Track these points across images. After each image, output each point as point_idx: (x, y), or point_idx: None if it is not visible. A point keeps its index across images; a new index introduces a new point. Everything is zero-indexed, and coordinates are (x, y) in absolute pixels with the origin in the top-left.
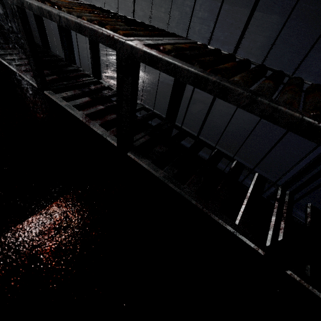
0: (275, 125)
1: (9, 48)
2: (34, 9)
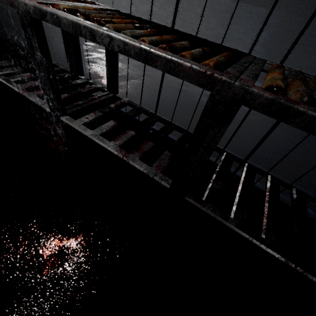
0: (293, 129)
1: (0, 59)
2: (64, 25)
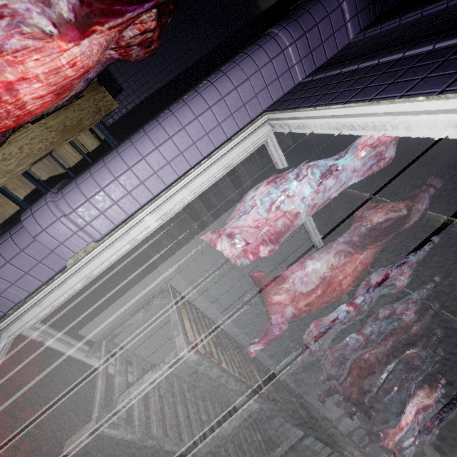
0: None
1: None
2: None
